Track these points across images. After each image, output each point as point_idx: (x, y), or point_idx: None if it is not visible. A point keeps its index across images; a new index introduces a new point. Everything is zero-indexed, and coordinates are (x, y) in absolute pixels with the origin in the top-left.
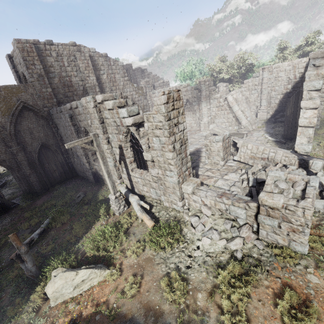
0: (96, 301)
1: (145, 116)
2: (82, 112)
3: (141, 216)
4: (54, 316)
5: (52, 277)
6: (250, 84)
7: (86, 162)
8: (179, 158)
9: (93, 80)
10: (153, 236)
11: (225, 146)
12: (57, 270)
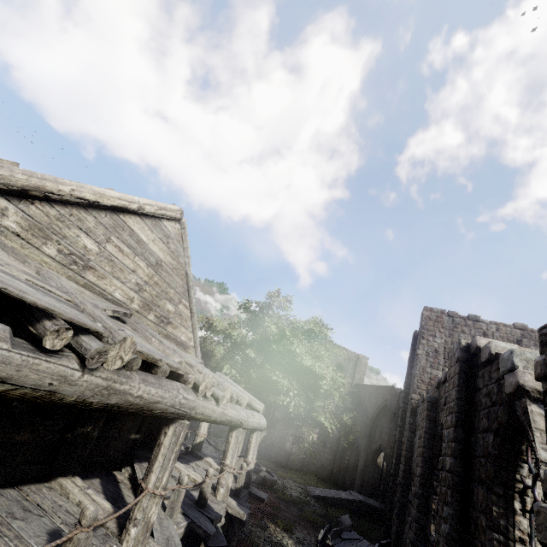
0: None
1: None
2: None
3: None
4: None
5: None
6: None
7: None
8: None
9: None
10: None
11: None
12: None
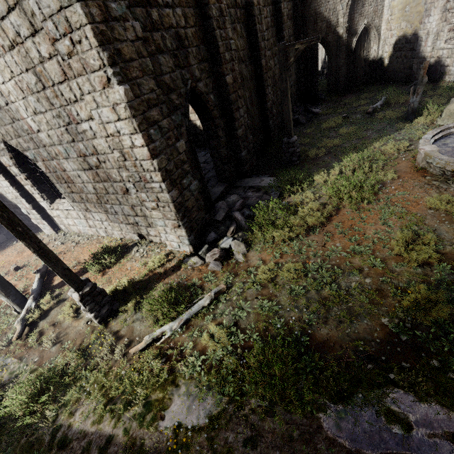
0: None
1: None
2: None
3: None
4: None
5: (453, 101)
6: None
7: (430, 44)
8: None
9: None
10: None
11: None
12: None
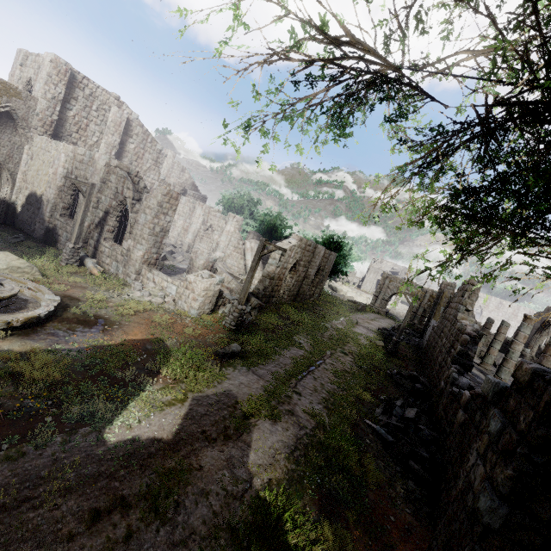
0: None
1: (145, 195)
2: (87, 163)
3: (92, 268)
4: None
5: None
6: None
7: (49, 211)
8: (154, 239)
9: (115, 141)
10: (97, 275)
11: (207, 267)
12: None
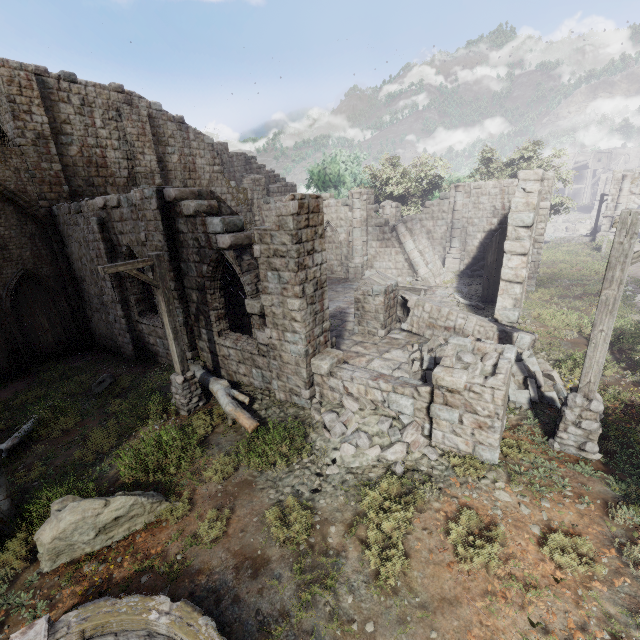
0: (142, 555)
1: (256, 232)
2: (129, 217)
3: (234, 413)
4: (51, 586)
5: (52, 512)
6: (435, 210)
7: (122, 315)
8: (310, 311)
9: (151, 162)
10: (255, 442)
11: (389, 303)
12: (65, 500)
